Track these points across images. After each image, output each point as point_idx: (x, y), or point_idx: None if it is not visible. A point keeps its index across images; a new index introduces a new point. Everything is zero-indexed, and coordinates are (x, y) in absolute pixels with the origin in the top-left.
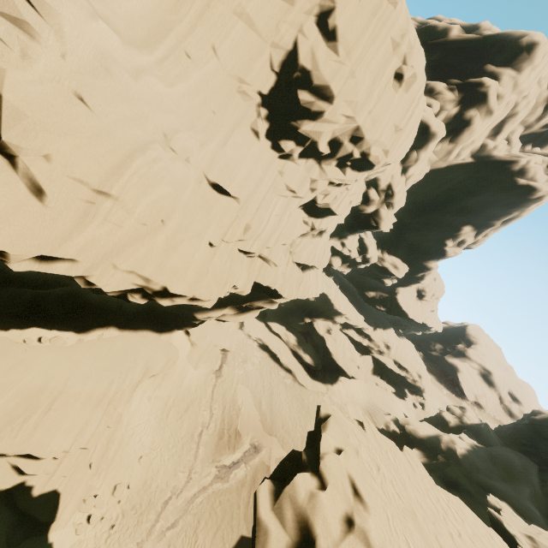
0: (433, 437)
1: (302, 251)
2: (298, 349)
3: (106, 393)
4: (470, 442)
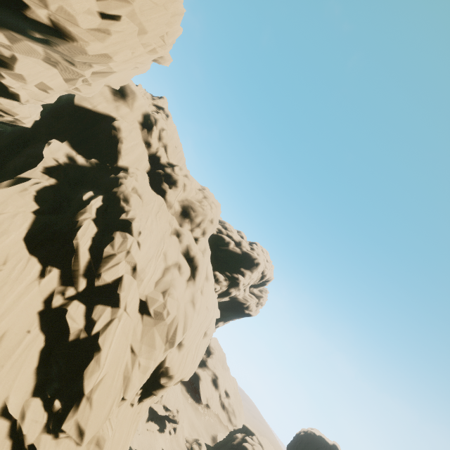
0: None
1: None
2: None
3: None
4: None
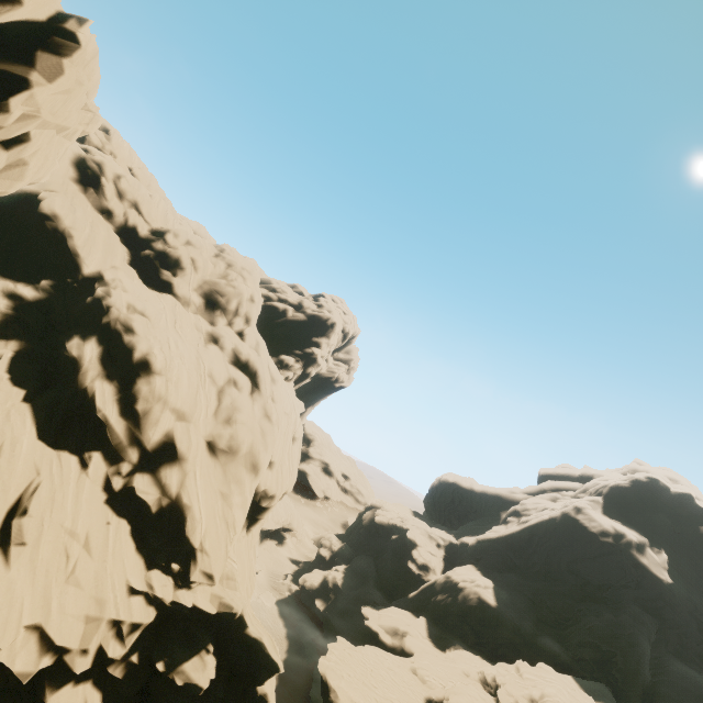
0: (323, 582)
1: None
2: None
3: None
4: (342, 569)
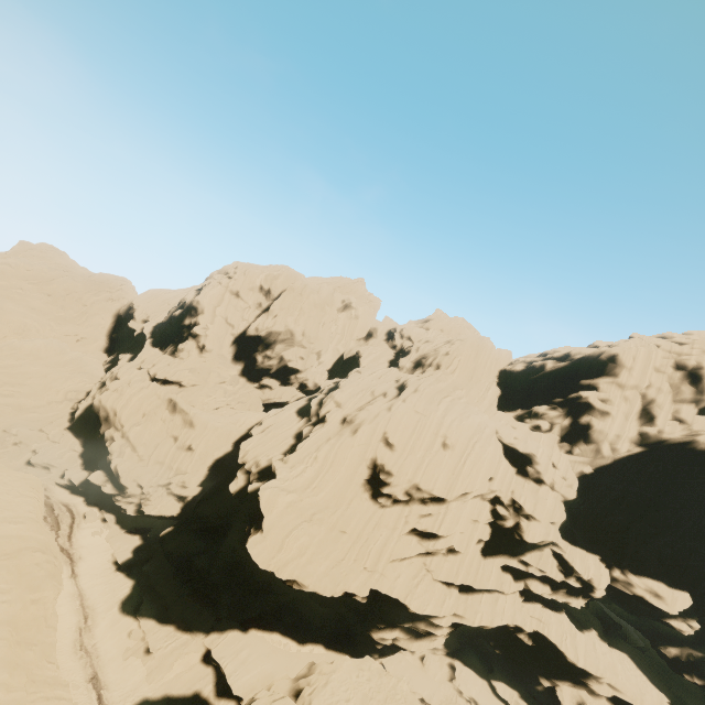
0: None
1: (438, 568)
2: None
3: None
4: None
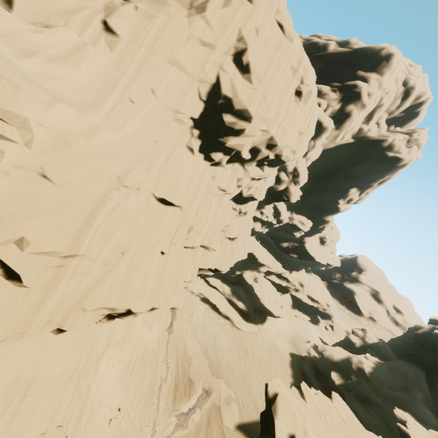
0: (345, 360)
1: (232, 228)
2: (232, 298)
3: (75, 369)
4: (373, 360)
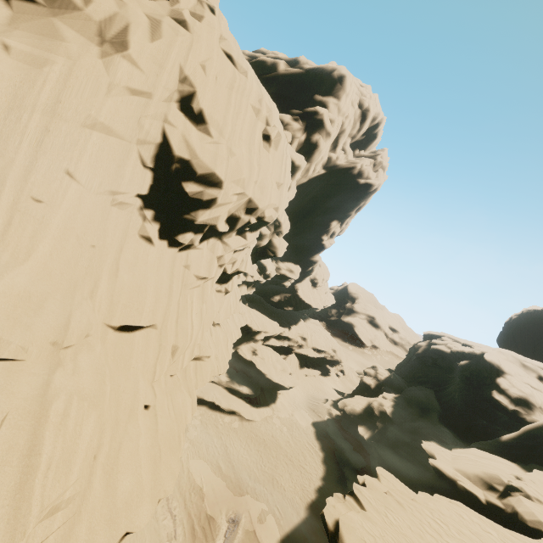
0: (367, 408)
1: (219, 311)
2: (233, 385)
3: None
4: (391, 397)
